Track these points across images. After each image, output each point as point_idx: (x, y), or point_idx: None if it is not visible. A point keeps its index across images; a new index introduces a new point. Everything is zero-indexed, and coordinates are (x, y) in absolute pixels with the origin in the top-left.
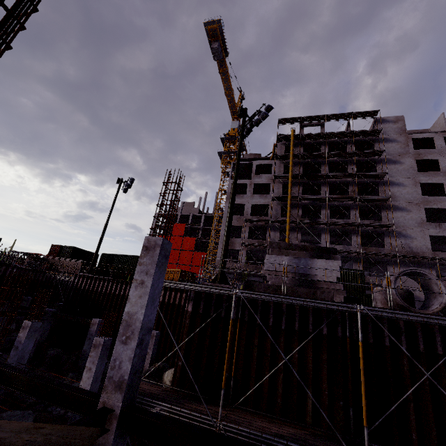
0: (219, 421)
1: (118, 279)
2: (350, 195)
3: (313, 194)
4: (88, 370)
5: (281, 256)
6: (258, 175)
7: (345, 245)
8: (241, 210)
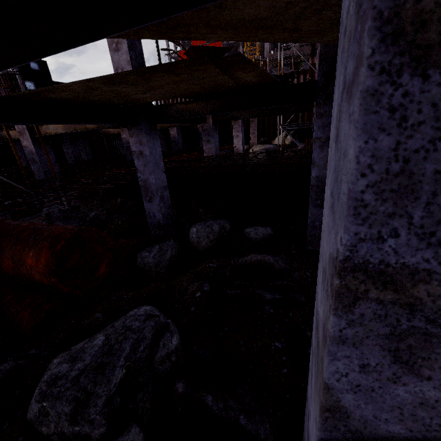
0: None
1: None
2: None
3: None
4: (236, 137)
5: None
6: None
7: None
8: None
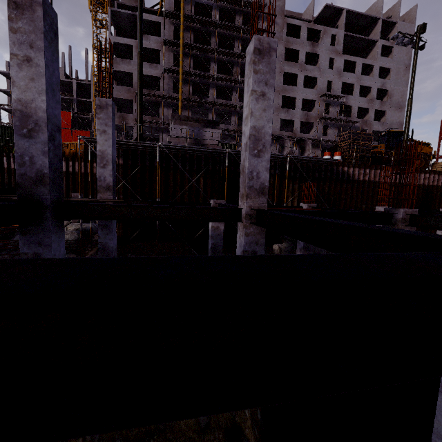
0: None
1: (7, 153)
2: (234, 76)
3: (203, 70)
4: None
5: (182, 126)
6: (145, 35)
7: (226, 125)
8: (129, 81)
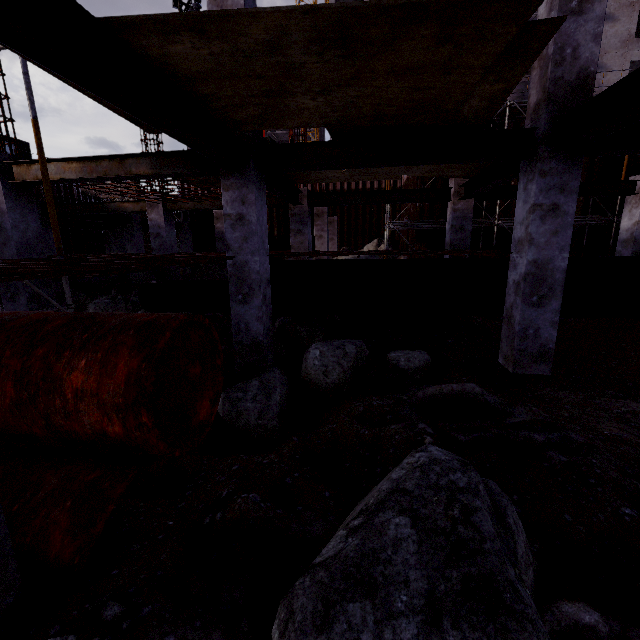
0: (497, 219)
1: None
2: None
3: None
4: (319, 238)
5: None
6: None
7: None
8: None
